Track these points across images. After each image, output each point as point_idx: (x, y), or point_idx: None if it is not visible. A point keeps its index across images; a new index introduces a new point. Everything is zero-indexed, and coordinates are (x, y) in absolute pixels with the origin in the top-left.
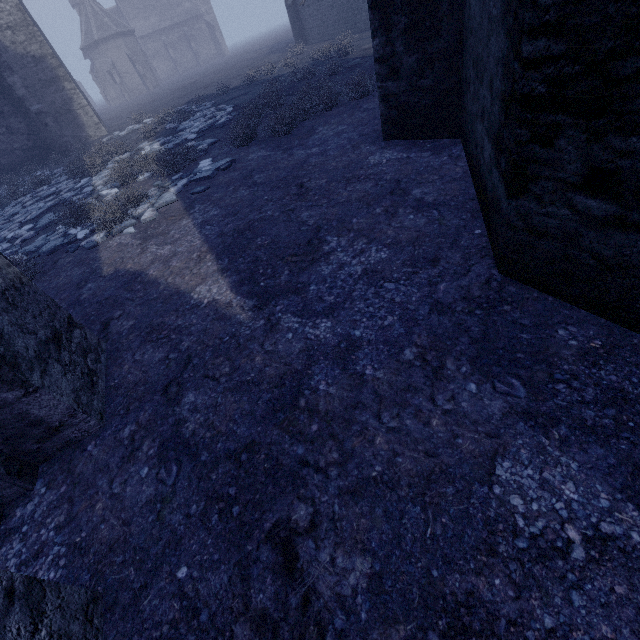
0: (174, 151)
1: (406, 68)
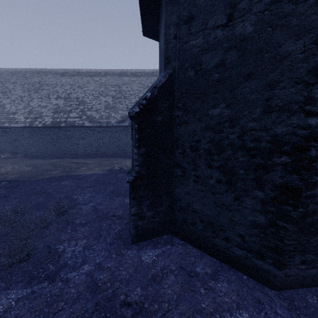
0: None
1: (147, 216)
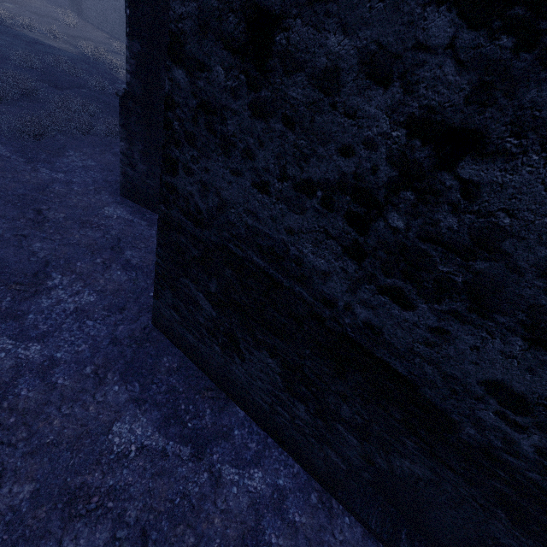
0: None
1: (140, 169)
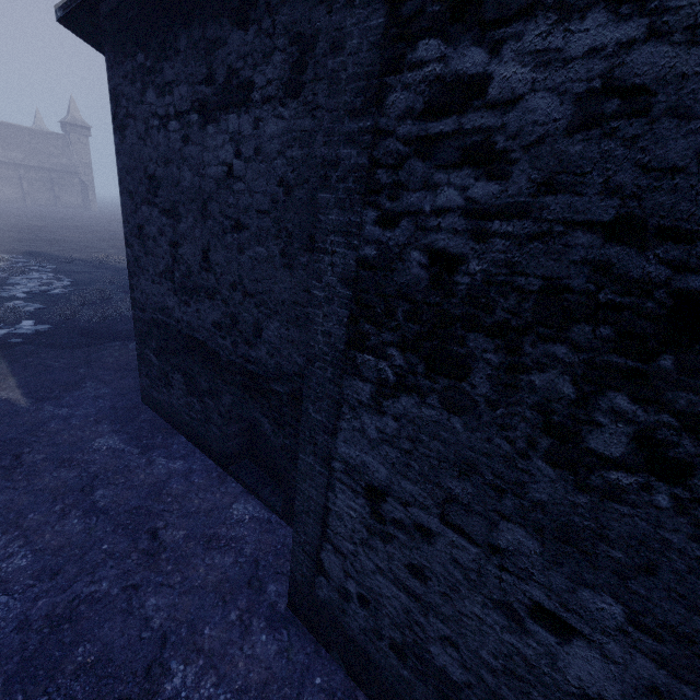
0: (2, 307)
1: None
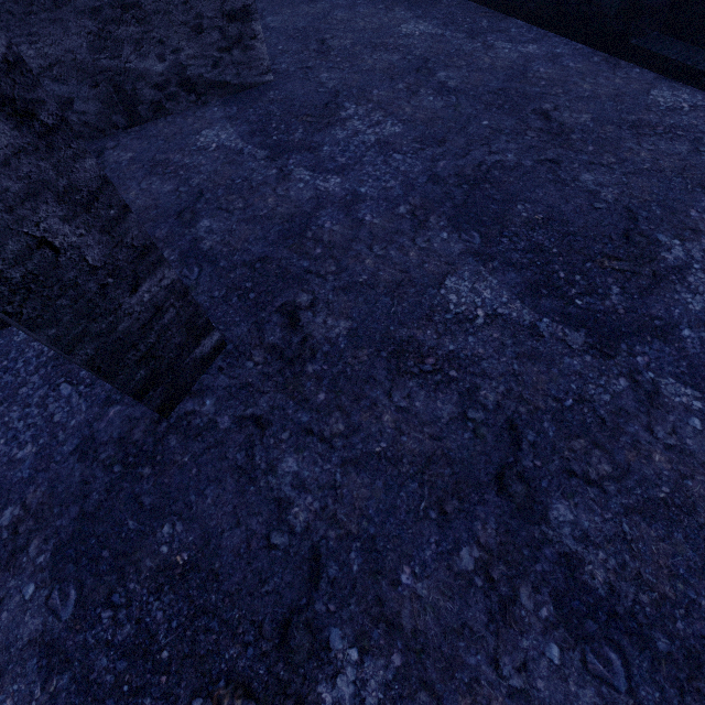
0: None
1: None
